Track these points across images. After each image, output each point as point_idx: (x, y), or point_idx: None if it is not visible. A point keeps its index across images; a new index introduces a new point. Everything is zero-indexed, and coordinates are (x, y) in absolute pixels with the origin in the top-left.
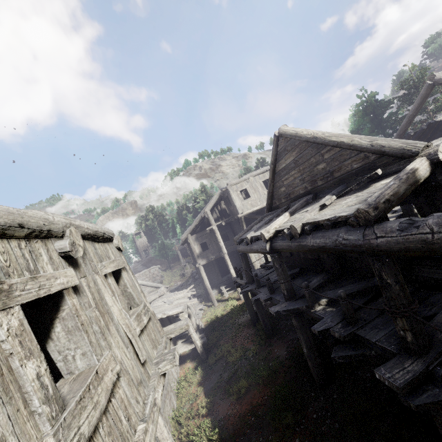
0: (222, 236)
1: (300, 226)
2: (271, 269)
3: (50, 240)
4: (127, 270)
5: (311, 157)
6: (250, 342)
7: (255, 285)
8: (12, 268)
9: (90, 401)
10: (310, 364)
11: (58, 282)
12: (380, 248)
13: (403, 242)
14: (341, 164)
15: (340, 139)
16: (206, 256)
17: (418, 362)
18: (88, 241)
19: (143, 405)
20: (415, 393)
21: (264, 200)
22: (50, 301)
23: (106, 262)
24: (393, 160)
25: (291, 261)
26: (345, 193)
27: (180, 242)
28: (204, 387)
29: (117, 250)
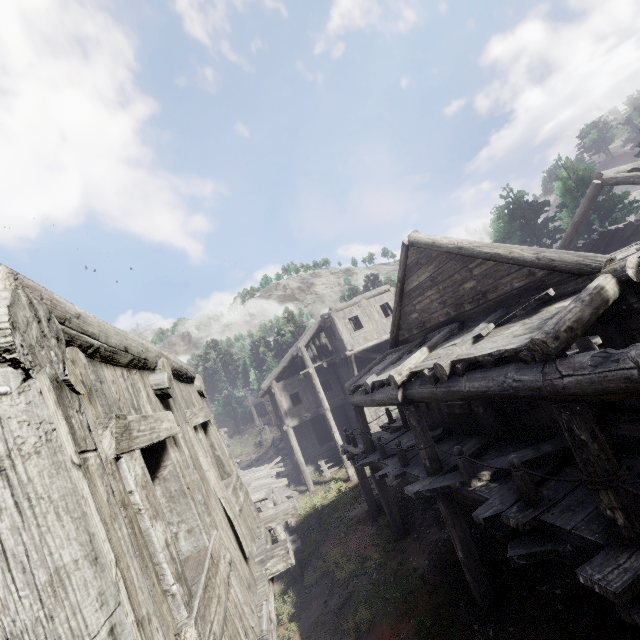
0: (321, 384)
1: (449, 364)
2: (399, 431)
3: (145, 373)
4: (212, 424)
5: (454, 272)
6: (369, 548)
7: (379, 455)
8: (122, 403)
9: (214, 593)
10: (469, 577)
11: (164, 427)
12: (568, 391)
13: (600, 381)
14: (497, 282)
15: (494, 251)
16: (297, 413)
17: (638, 556)
18: (173, 379)
19: (258, 617)
20: (639, 602)
21: (383, 332)
22: (149, 454)
23: (196, 409)
24: (567, 278)
25: (429, 418)
26: (507, 320)
27: (260, 393)
28: (299, 624)
29: (198, 395)
